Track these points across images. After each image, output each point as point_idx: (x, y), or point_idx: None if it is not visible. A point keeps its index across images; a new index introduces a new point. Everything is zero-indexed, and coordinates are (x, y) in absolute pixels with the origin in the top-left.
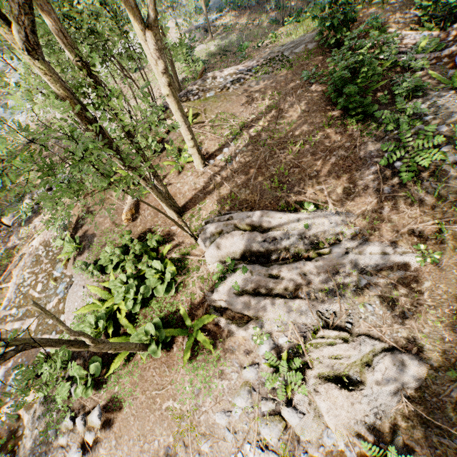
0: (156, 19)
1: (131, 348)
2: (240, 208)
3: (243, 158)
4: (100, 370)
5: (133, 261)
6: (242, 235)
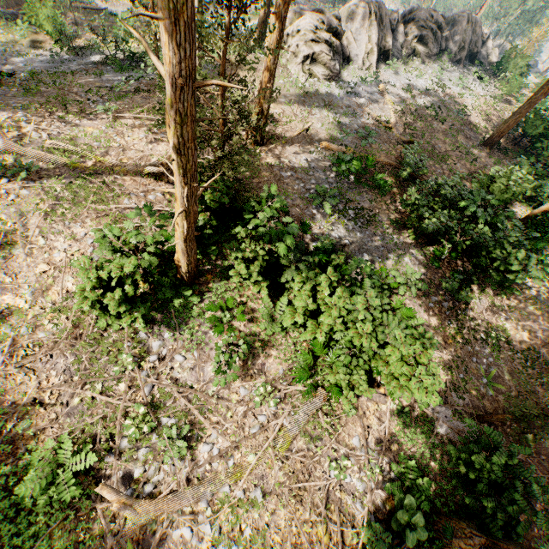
0: None
1: None
2: None
3: None
4: None
5: None
6: None
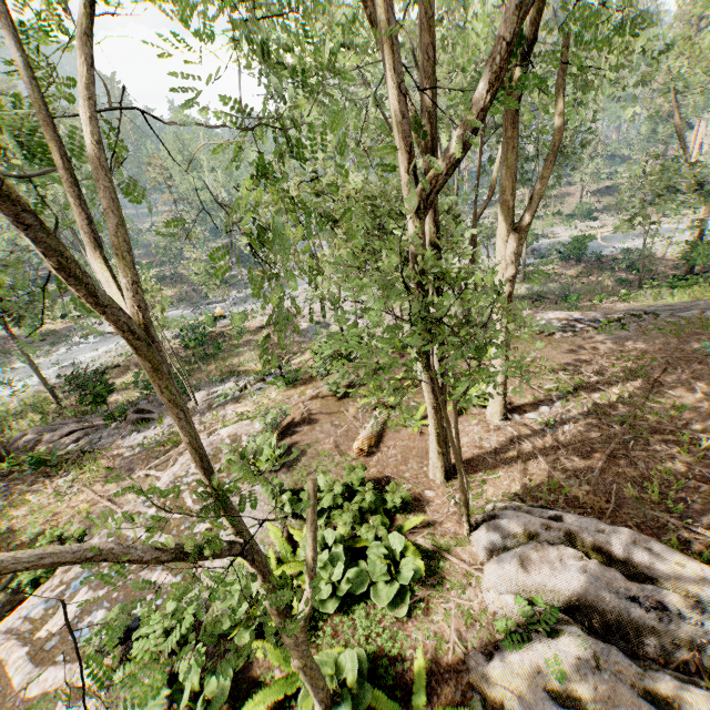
0: (529, 224)
1: (317, 682)
2: (568, 510)
3: (578, 430)
4: (224, 699)
5: (353, 516)
6: (583, 561)
